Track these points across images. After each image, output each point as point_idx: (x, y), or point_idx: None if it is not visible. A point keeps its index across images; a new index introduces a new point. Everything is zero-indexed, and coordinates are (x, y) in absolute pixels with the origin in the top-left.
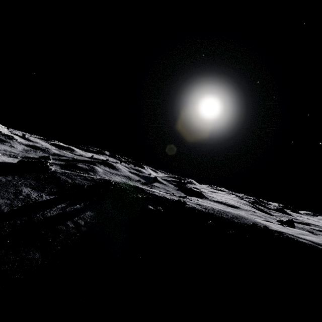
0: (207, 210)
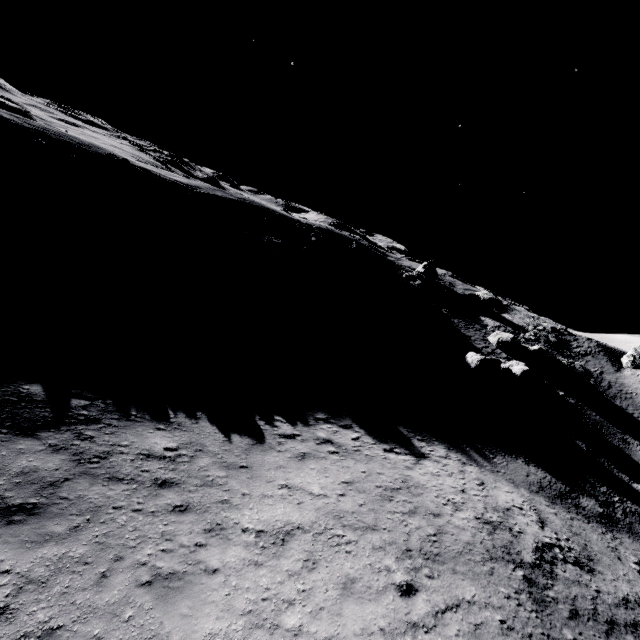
0: (34, 127)
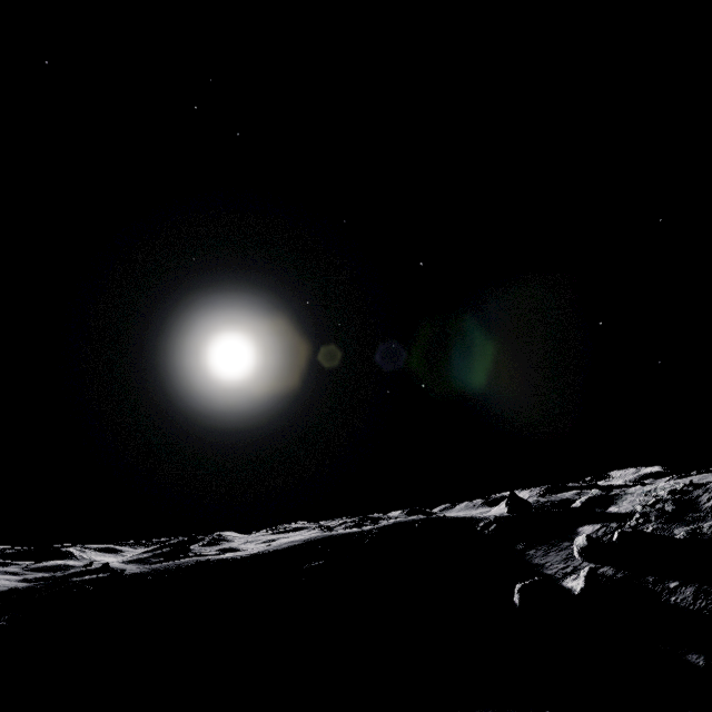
0: (152, 569)
